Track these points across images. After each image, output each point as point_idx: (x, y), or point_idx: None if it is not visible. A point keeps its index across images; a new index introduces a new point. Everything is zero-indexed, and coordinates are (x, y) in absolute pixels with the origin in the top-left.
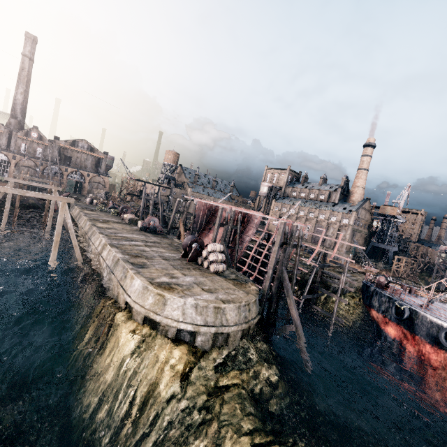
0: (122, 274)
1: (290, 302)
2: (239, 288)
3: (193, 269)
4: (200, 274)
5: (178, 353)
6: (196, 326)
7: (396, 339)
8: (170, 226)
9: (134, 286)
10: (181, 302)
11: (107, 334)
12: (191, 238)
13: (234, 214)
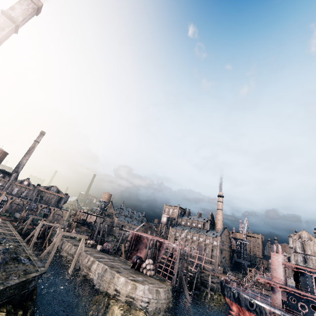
0: (111, 276)
1: (185, 291)
2: (163, 283)
3: (140, 274)
4: (143, 276)
5: (143, 312)
6: (149, 299)
7: (237, 313)
8: (117, 249)
9: (120, 281)
10: (143, 287)
11: (106, 308)
12: (136, 256)
13: (155, 242)
